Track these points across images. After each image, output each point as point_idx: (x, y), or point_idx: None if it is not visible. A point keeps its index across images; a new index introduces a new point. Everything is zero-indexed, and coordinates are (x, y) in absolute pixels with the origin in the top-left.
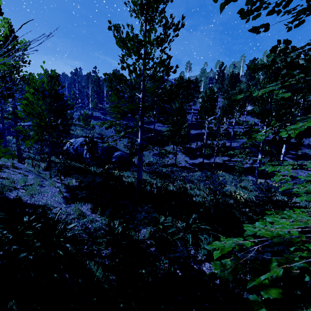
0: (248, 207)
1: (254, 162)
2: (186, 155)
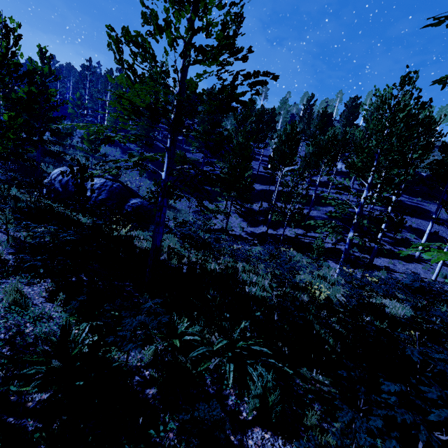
0: (335, 314)
1: (339, 241)
2: (243, 218)
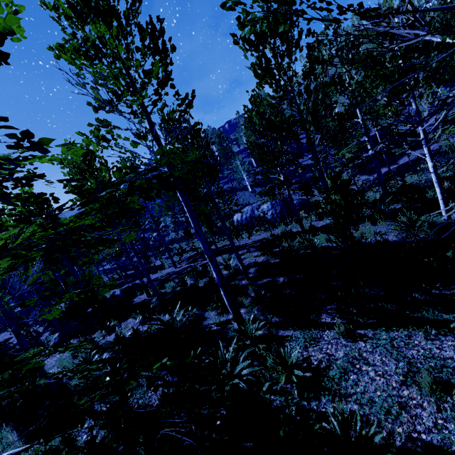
0: None
1: None
2: (366, 171)
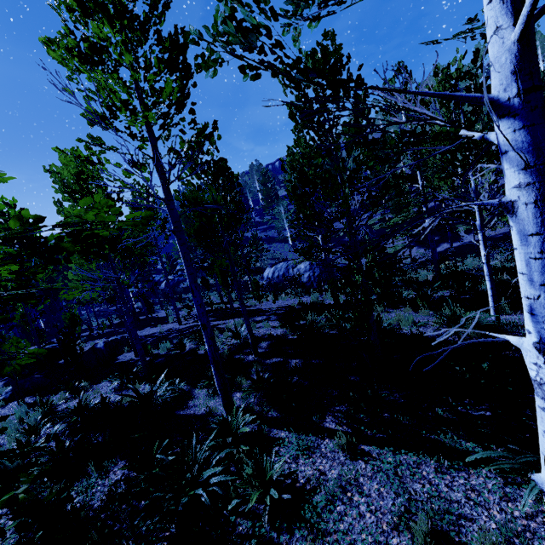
0: None
1: None
2: (425, 244)
